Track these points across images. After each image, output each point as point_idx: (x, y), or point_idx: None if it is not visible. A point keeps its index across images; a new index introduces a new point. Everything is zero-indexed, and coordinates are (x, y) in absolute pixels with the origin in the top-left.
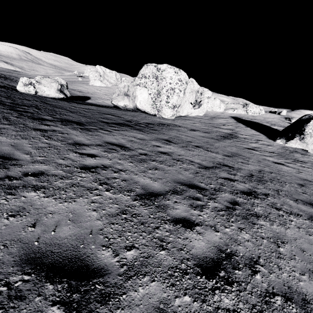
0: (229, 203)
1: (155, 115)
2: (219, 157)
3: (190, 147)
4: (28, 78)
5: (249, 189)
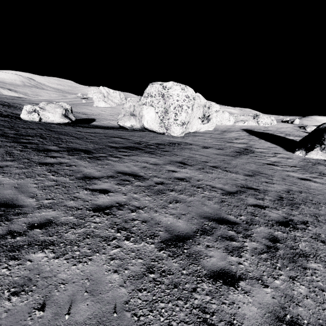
0: (268, 241)
1: (164, 134)
2: (241, 178)
3: (207, 169)
4: (32, 105)
5: (284, 217)
